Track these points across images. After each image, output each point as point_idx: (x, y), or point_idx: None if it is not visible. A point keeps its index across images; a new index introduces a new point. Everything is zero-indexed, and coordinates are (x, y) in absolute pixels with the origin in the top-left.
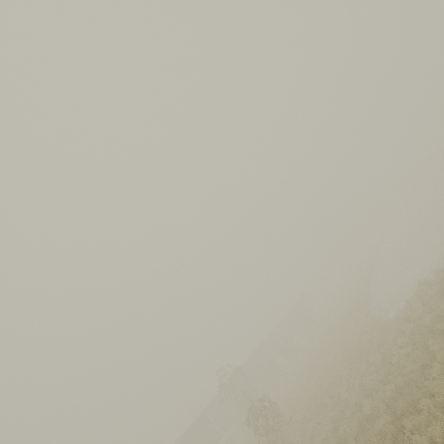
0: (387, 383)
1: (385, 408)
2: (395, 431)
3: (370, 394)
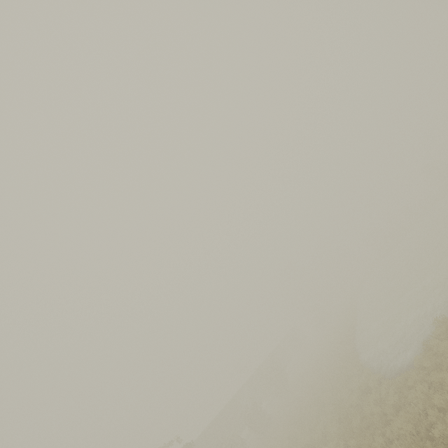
0: None
1: None
2: None
3: None
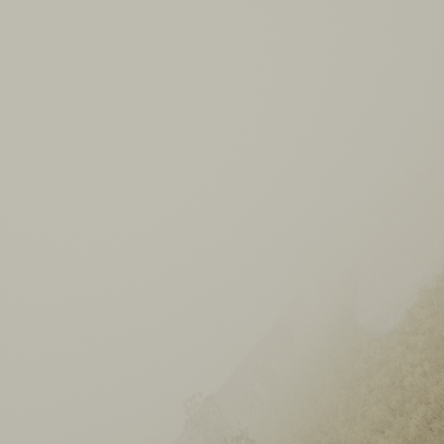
0: (404, 415)
1: None
2: None
3: (379, 429)
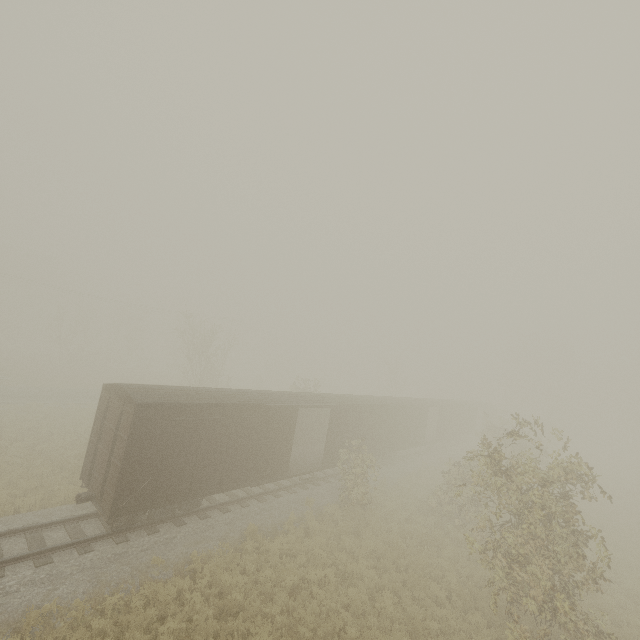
0: None
1: None
2: None
3: None
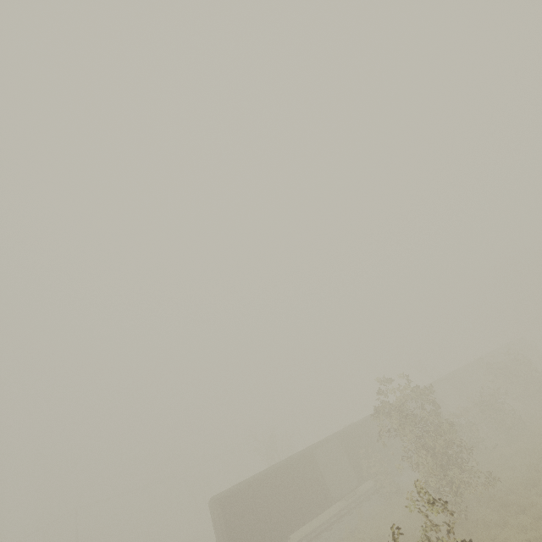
0: None
1: None
2: None
3: None
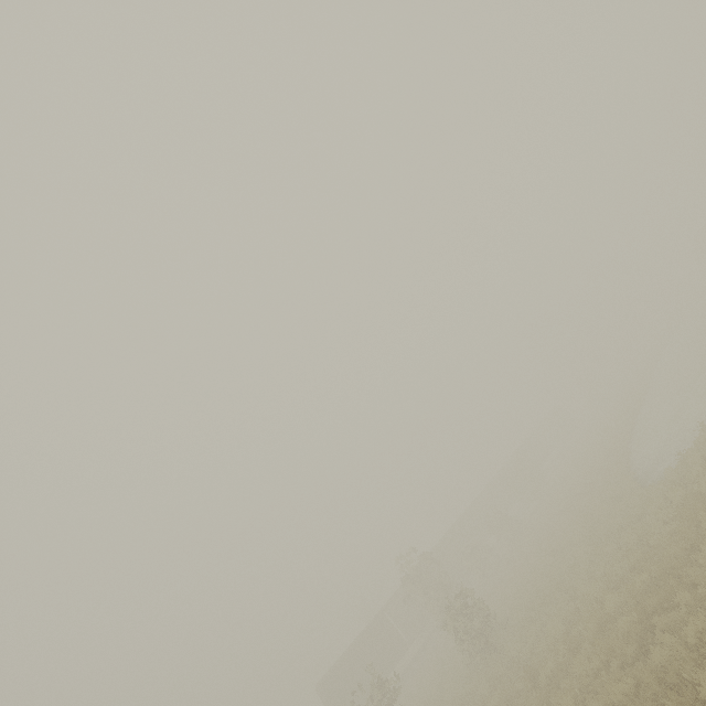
0: (640, 573)
1: (634, 605)
2: (641, 632)
3: (617, 587)
